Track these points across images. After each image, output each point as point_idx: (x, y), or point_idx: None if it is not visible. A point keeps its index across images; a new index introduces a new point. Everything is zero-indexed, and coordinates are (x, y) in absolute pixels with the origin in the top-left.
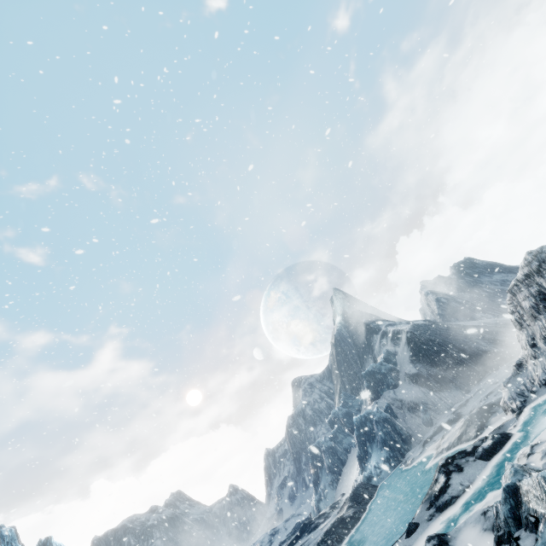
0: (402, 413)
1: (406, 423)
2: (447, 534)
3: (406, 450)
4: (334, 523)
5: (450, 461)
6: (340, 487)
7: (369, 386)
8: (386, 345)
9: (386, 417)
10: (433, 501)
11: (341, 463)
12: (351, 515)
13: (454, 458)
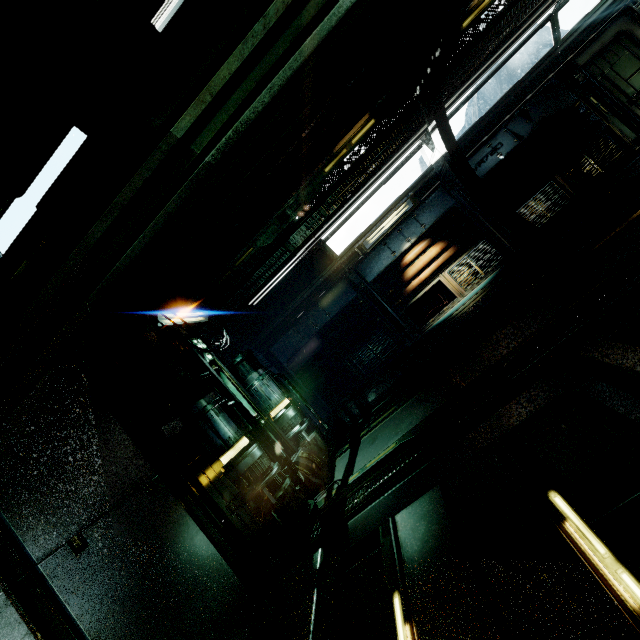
0: None
1: None
2: None
3: None
4: None
5: None
6: None
7: None
8: None
9: None
10: None
11: None
12: None
13: None
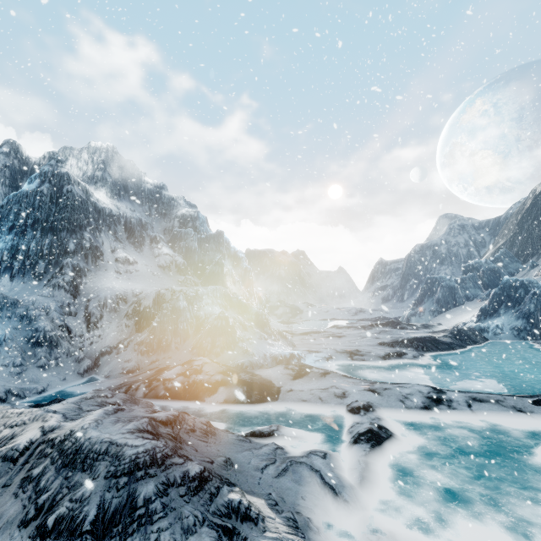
0: None
1: None
2: None
3: None
4: (426, 337)
5: None
6: (440, 318)
7: None
8: None
9: None
10: None
11: (454, 304)
12: (446, 342)
13: None
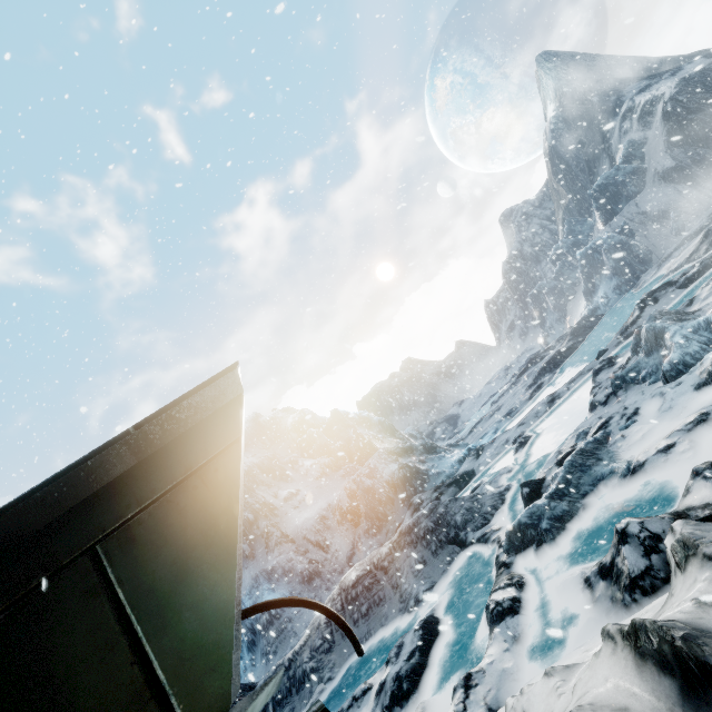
0: (643, 229)
1: (648, 240)
2: (617, 356)
3: (643, 271)
4: (553, 356)
5: (650, 295)
6: (568, 321)
7: (599, 206)
8: (630, 132)
9: (620, 241)
10: (624, 332)
11: (568, 299)
12: (569, 347)
13: (654, 292)
